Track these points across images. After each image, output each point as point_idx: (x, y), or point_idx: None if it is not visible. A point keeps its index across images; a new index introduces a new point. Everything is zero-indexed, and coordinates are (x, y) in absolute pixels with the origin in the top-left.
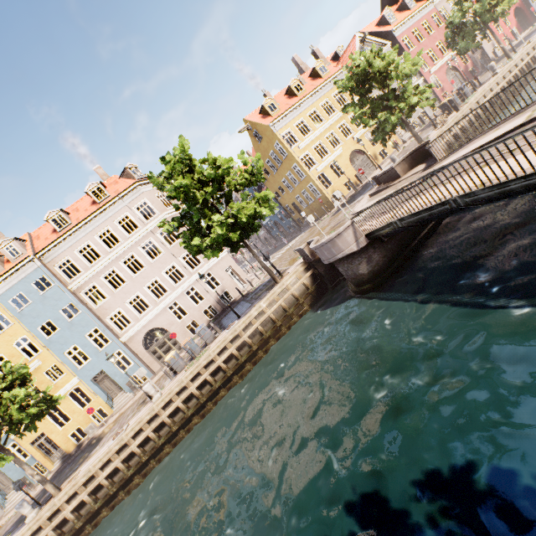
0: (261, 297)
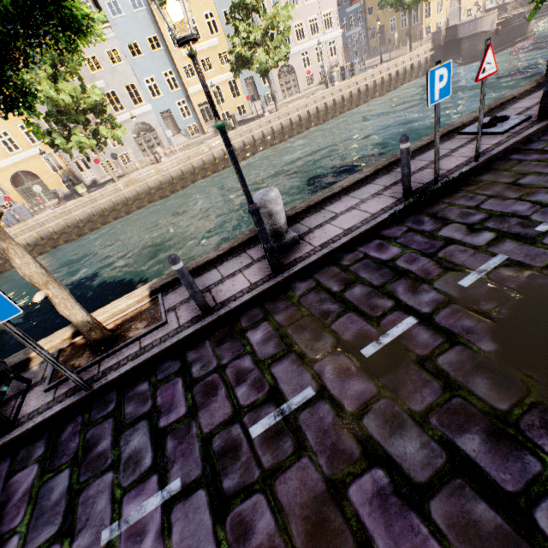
0: (397, 58)
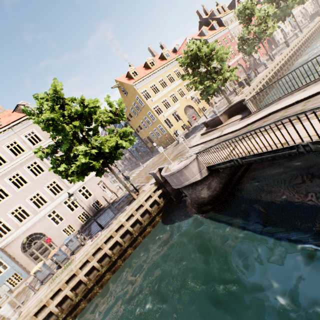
0: (122, 210)
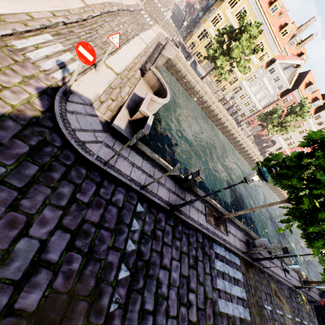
0: None
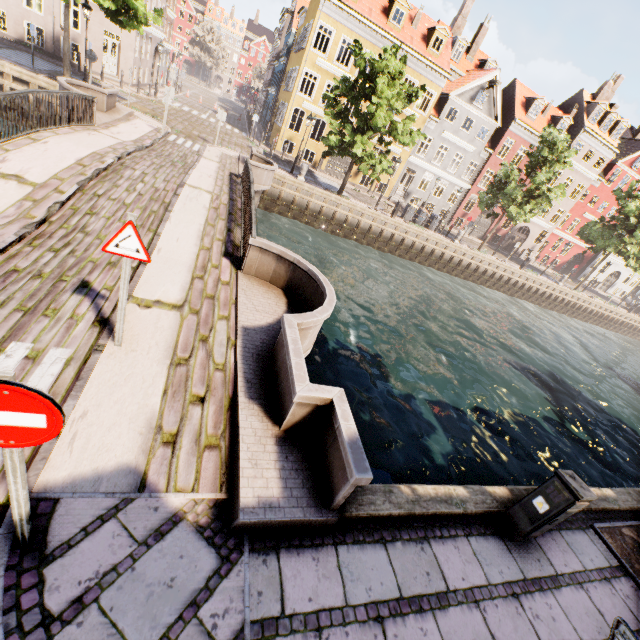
0: (36, 72)
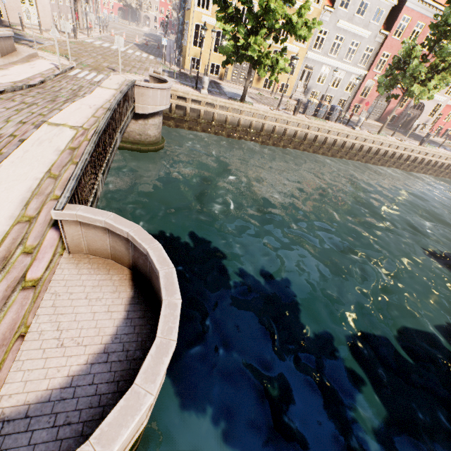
0: None
